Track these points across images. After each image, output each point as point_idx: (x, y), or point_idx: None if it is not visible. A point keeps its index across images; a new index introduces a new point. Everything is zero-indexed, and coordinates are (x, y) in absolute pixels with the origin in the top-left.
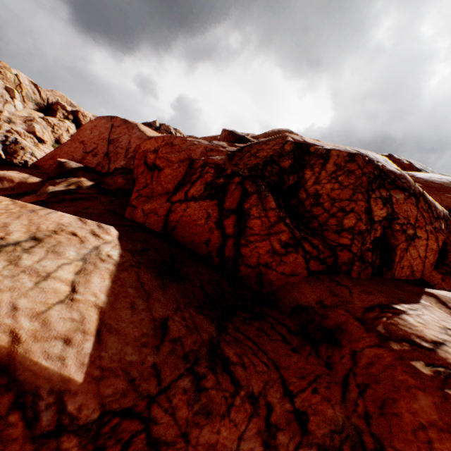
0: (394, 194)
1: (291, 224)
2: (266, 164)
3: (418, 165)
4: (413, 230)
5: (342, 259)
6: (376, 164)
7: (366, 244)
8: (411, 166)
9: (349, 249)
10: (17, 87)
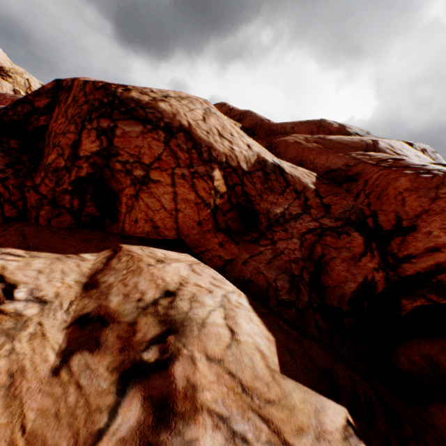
0: (123, 126)
1: (7, 165)
2: (18, 104)
3: (355, 129)
4: (145, 171)
5: (31, 202)
6: (114, 91)
7: (63, 185)
8: (339, 130)
9: (36, 190)
10: (28, 89)
